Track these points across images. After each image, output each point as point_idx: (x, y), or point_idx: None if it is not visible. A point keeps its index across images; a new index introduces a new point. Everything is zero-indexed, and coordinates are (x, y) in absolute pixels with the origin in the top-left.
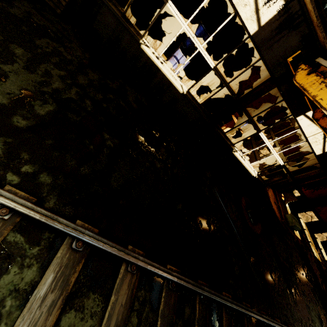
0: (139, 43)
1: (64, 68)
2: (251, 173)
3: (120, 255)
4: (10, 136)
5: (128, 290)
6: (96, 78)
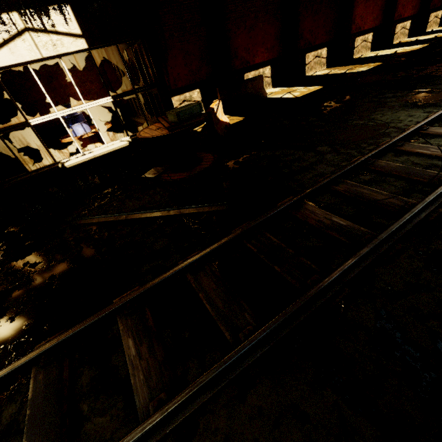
0: None
1: None
2: (122, 147)
3: None
4: None
5: None
6: None
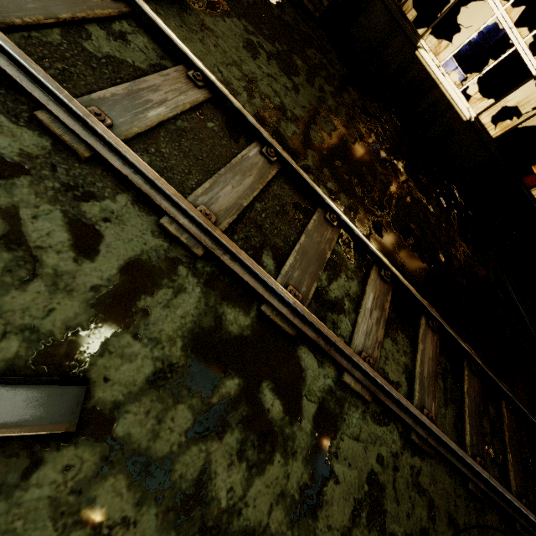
0: (415, 47)
1: (331, 83)
2: None
3: (423, 302)
4: (313, 150)
5: (432, 346)
6: (357, 98)
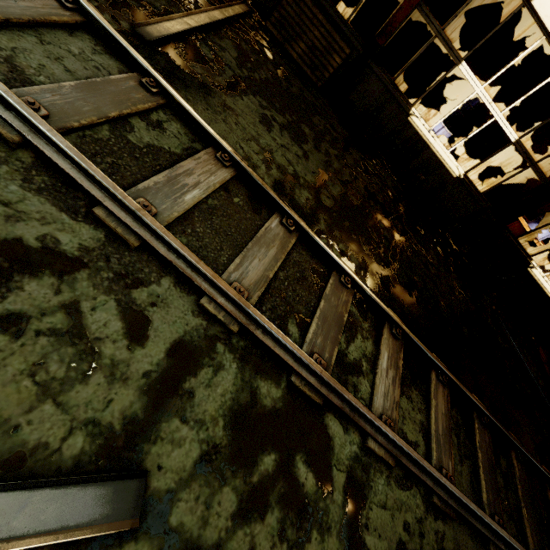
0: (408, 114)
1: (335, 147)
2: None
3: (433, 357)
4: (325, 214)
5: (444, 401)
6: (358, 158)
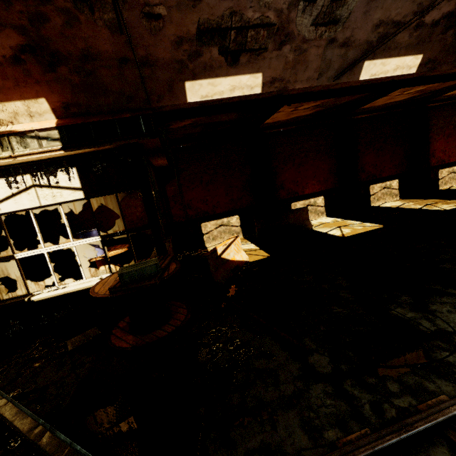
0: None
1: None
2: None
3: None
4: None
5: None
6: None
